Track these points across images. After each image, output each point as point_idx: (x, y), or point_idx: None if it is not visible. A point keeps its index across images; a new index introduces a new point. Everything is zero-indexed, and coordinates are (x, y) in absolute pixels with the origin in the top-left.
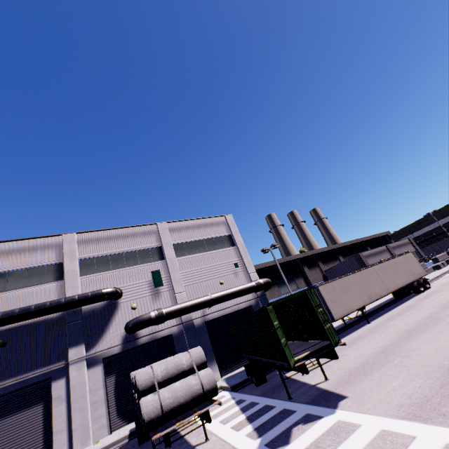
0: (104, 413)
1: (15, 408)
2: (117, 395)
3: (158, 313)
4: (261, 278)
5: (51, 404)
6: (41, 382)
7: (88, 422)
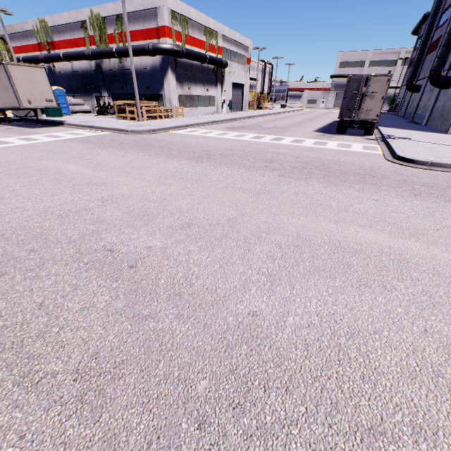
0: None
1: None
2: None
3: None
4: None
5: None
6: None
7: None
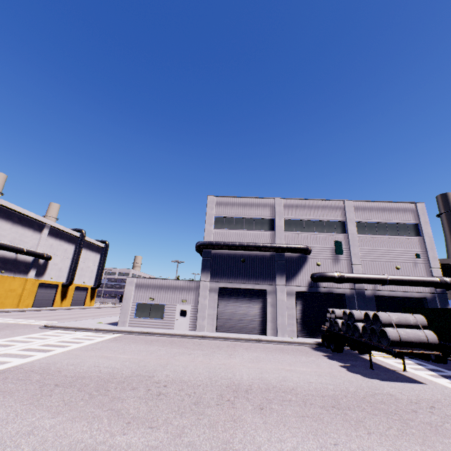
0: (294, 324)
1: (248, 298)
2: (301, 317)
3: (340, 275)
4: None
5: (266, 304)
6: (260, 290)
7: (285, 324)
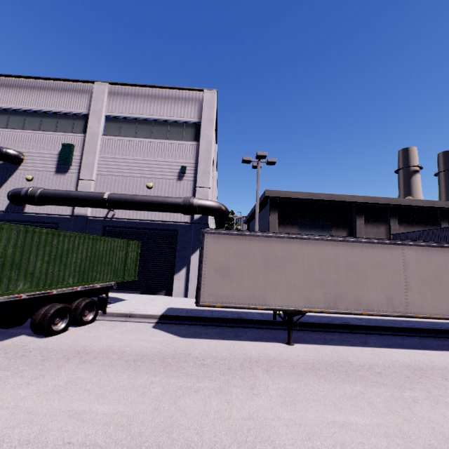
0: None
1: None
2: None
3: (30, 191)
4: (276, 209)
5: None
6: None
7: None
